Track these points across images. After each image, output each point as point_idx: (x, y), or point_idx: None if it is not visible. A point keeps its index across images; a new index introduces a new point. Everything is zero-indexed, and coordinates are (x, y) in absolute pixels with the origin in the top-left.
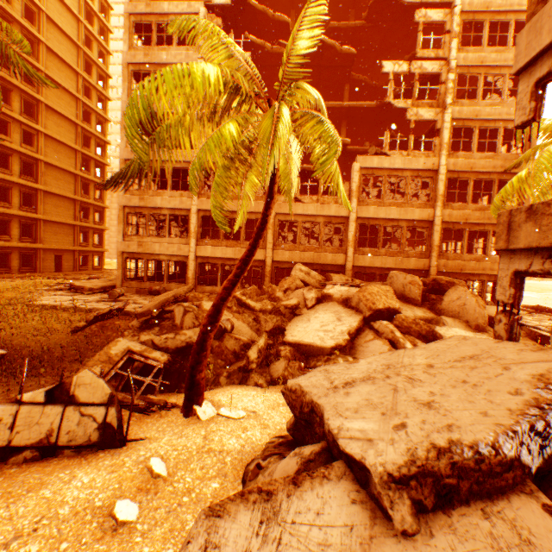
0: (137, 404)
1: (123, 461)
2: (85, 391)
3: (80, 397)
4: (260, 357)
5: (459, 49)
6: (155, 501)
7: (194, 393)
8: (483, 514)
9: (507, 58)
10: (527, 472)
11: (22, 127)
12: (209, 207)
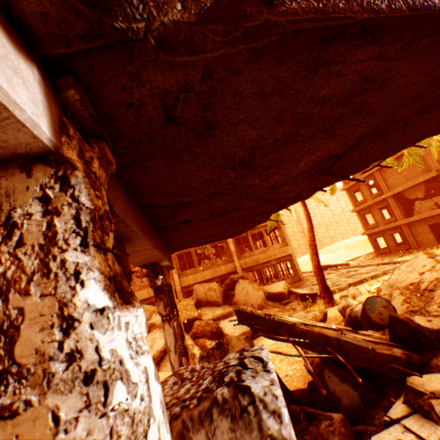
0: None
1: None
2: None
3: None
4: None
5: None
6: None
7: None
8: None
9: None
10: None
11: None
12: None
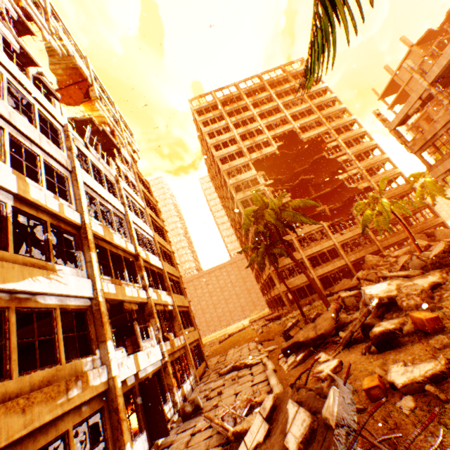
0: None
1: None
2: None
3: None
4: None
5: (359, 163)
6: None
7: None
8: None
9: (376, 159)
10: None
11: None
12: (309, 253)
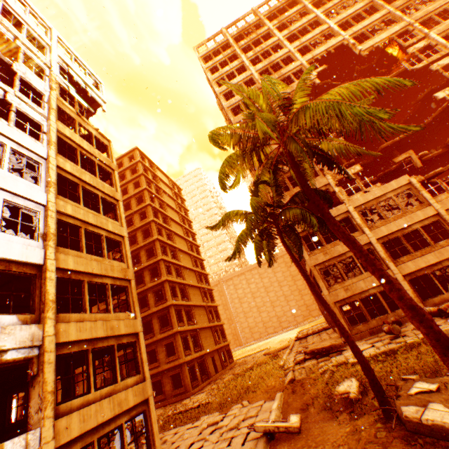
0: None
1: None
2: None
3: None
4: None
5: None
6: None
7: None
8: None
9: None
10: None
11: (174, 266)
12: (383, 233)
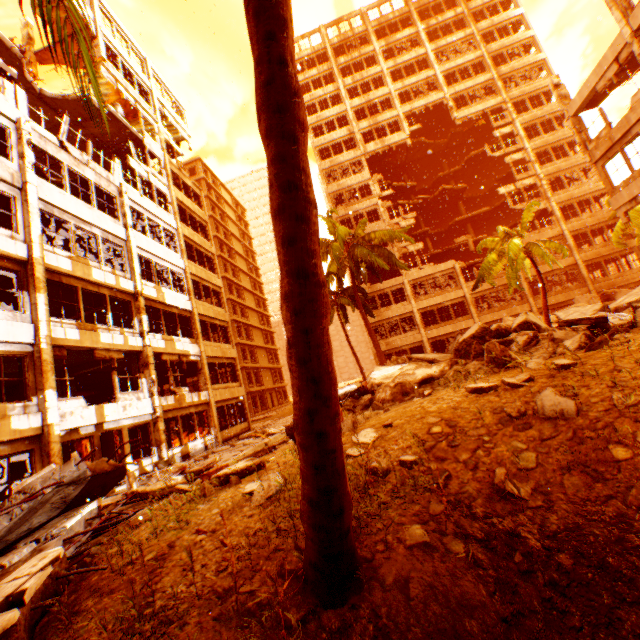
0: None
1: None
2: None
3: None
4: None
5: (540, 168)
6: None
7: None
8: None
9: (572, 162)
10: None
11: (239, 306)
12: (424, 305)
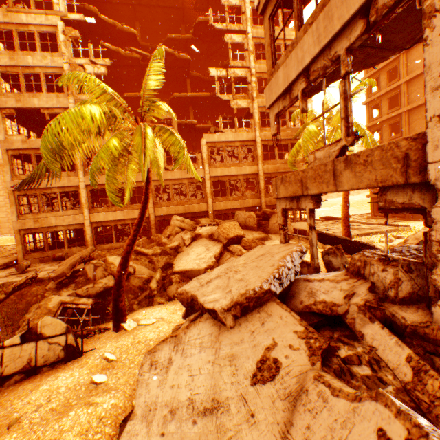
0: (85, 329)
1: (87, 361)
2: (49, 328)
3: (46, 333)
4: (159, 286)
5: (255, 61)
6: (115, 371)
7: (120, 316)
8: (258, 312)
9: None
10: (274, 293)
11: None
12: None
